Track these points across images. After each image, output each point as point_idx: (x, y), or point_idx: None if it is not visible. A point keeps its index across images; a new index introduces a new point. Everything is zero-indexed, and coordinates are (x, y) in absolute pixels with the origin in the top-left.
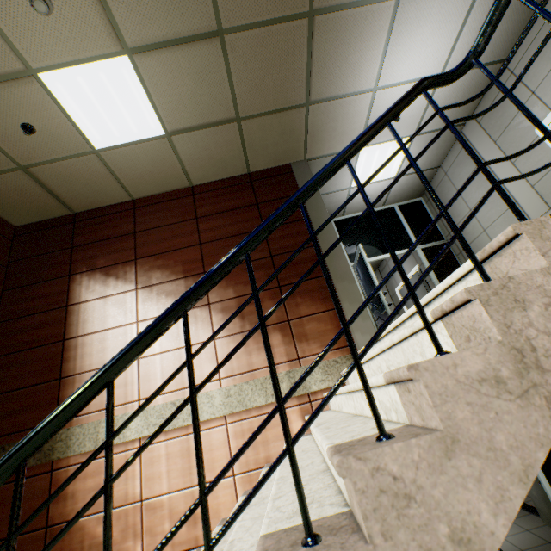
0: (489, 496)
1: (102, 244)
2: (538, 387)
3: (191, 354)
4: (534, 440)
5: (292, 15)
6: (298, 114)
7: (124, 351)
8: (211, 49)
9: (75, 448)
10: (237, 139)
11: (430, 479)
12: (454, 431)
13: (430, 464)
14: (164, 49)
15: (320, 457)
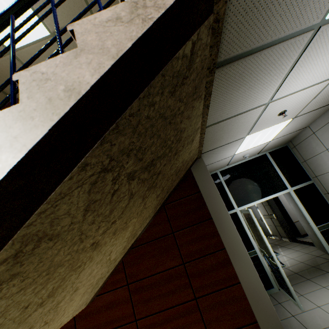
0: (93, 69)
1: None
2: (140, 16)
3: None
4: (128, 39)
5: None
6: None
7: None
8: None
9: None
10: None
11: (62, 69)
12: (83, 47)
13: (65, 63)
14: None
15: None
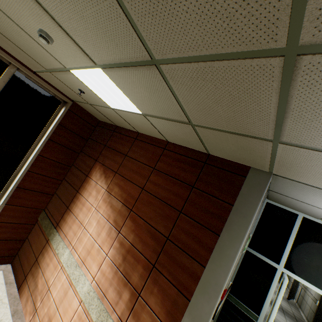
0: None
1: (113, 152)
2: None
3: None
4: None
5: (250, 50)
6: (261, 143)
7: None
8: (152, 73)
9: (53, 241)
10: (194, 134)
11: None
12: None
13: None
14: (118, 68)
15: None
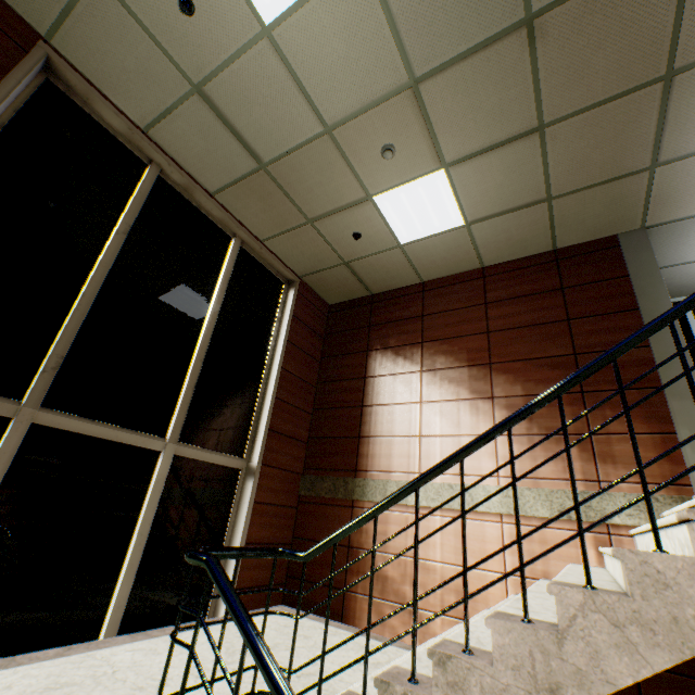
0: None
1: (393, 324)
2: None
3: (513, 457)
4: None
5: (638, 86)
6: (635, 179)
7: (470, 445)
8: (527, 144)
9: (368, 495)
10: (543, 218)
11: (687, 581)
12: None
13: (689, 573)
14: (478, 156)
15: (610, 577)
